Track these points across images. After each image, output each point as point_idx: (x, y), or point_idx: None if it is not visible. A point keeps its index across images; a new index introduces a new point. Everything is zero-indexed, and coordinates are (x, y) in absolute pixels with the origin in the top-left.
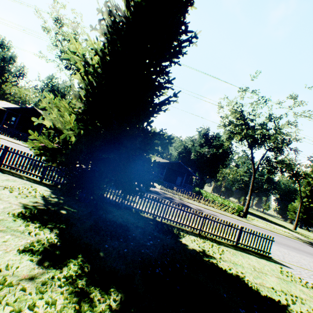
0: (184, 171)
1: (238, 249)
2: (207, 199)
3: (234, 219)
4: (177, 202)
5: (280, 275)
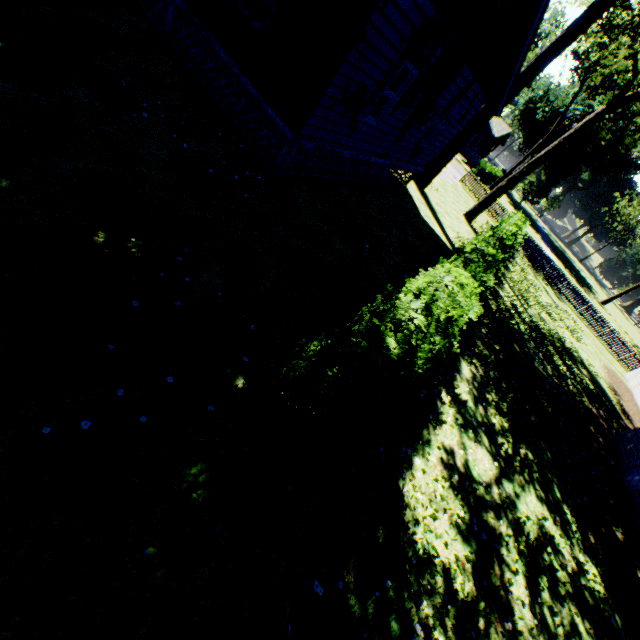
0: None
1: None
2: None
3: None
4: None
5: None
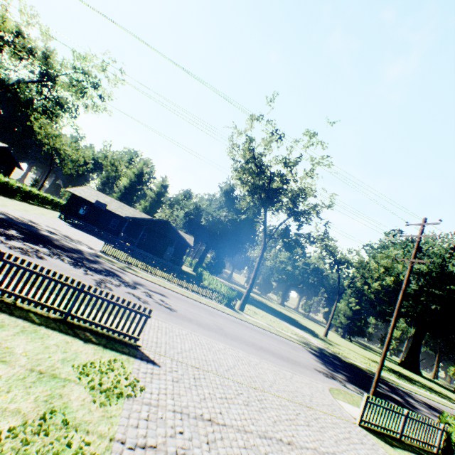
0: (173, 237)
1: (52, 325)
2: (181, 276)
3: (204, 306)
4: (93, 266)
5: (71, 368)
